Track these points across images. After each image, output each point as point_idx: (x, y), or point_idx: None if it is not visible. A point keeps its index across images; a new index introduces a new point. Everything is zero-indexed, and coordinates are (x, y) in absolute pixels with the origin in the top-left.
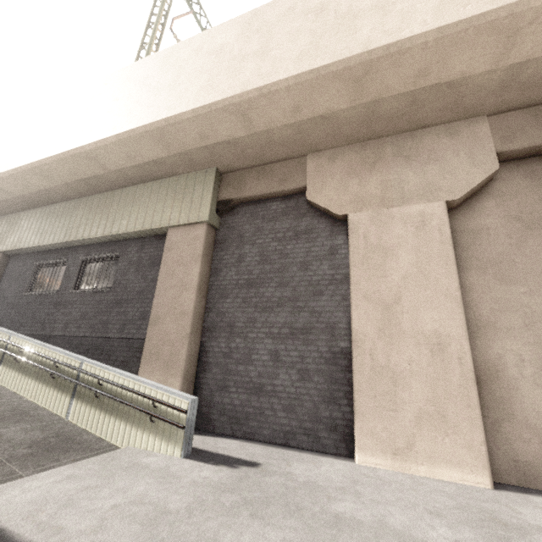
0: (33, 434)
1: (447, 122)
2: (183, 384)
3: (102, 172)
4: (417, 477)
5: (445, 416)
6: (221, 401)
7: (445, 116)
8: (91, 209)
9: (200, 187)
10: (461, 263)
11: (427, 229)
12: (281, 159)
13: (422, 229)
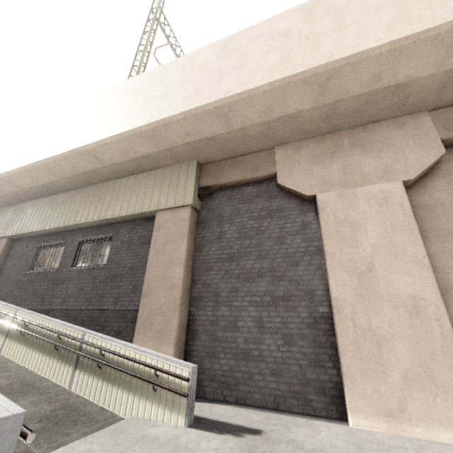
0: (41, 406)
1: (394, 117)
2: (175, 352)
3: (100, 166)
4: (414, 439)
5: (433, 376)
6: (211, 367)
7: (393, 112)
8: (87, 198)
9: (183, 176)
10: (422, 233)
11: (389, 205)
12: (252, 152)
13: (384, 205)
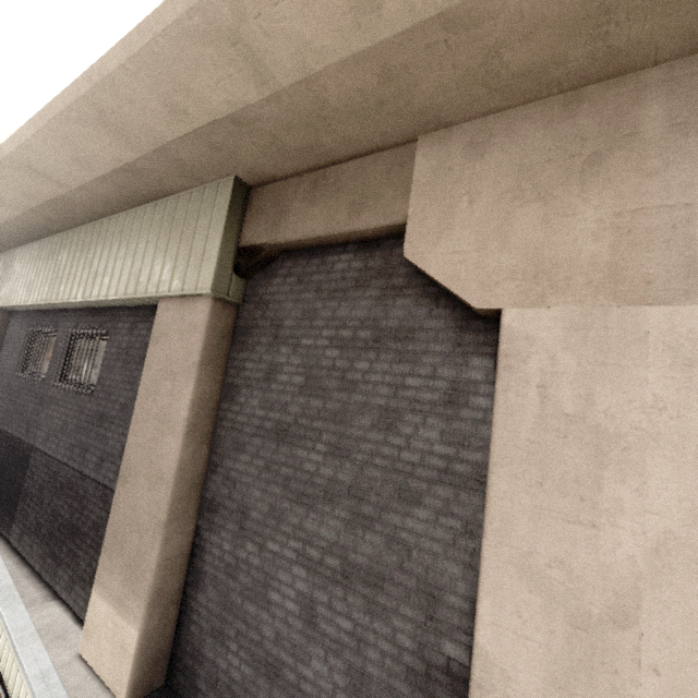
0: None
1: None
2: (149, 616)
3: (63, 191)
4: None
5: None
6: (213, 660)
7: None
8: (75, 251)
9: (206, 219)
10: None
11: None
12: (360, 152)
13: None
